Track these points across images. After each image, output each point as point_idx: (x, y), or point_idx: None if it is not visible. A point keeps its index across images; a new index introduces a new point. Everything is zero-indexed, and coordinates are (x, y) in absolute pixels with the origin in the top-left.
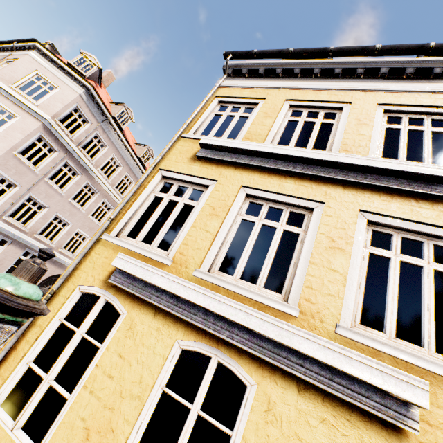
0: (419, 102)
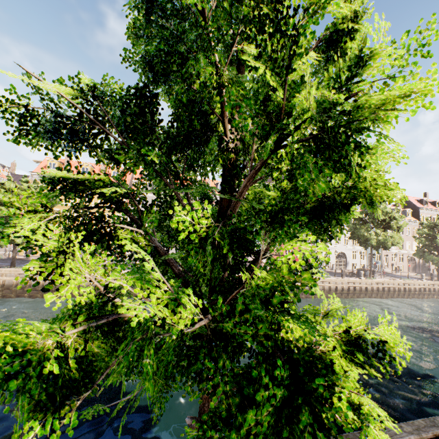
0: None
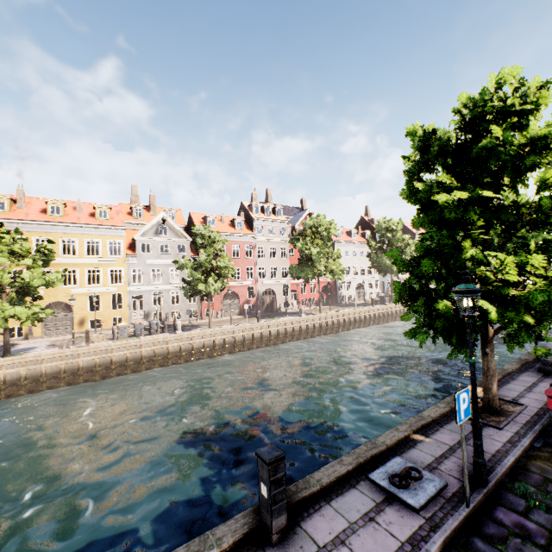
0: (43, 236)
